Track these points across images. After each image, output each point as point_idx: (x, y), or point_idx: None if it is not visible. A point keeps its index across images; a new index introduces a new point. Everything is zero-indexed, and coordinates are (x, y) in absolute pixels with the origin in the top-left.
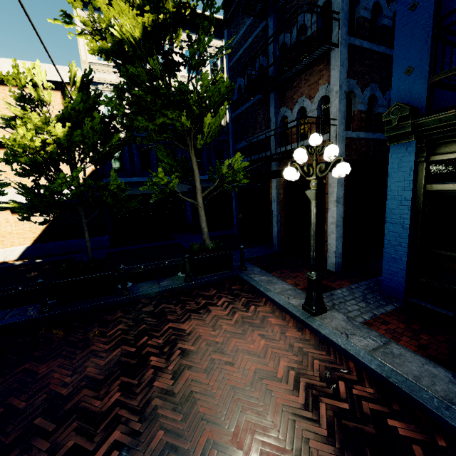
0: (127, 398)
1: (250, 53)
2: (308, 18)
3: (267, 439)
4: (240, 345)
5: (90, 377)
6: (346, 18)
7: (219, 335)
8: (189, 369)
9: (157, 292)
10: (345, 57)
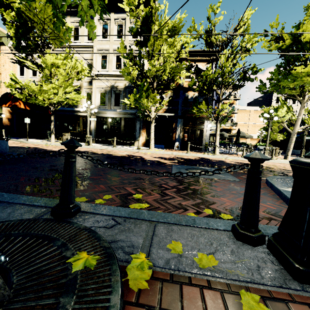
0: None
1: None
2: None
3: None
4: None
5: None
6: None
7: None
8: None
9: None
10: None
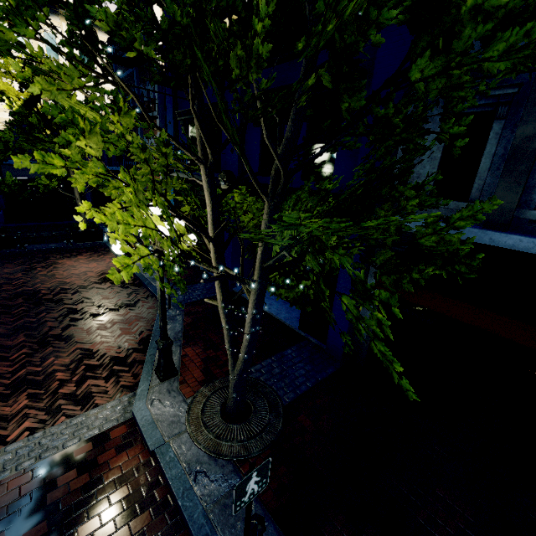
0: (26, 276)
1: (128, 81)
2: (150, 87)
3: (78, 280)
4: (85, 266)
5: (6, 272)
6: (163, 103)
7: (76, 264)
8: (56, 271)
9: (46, 249)
10: (163, 124)
